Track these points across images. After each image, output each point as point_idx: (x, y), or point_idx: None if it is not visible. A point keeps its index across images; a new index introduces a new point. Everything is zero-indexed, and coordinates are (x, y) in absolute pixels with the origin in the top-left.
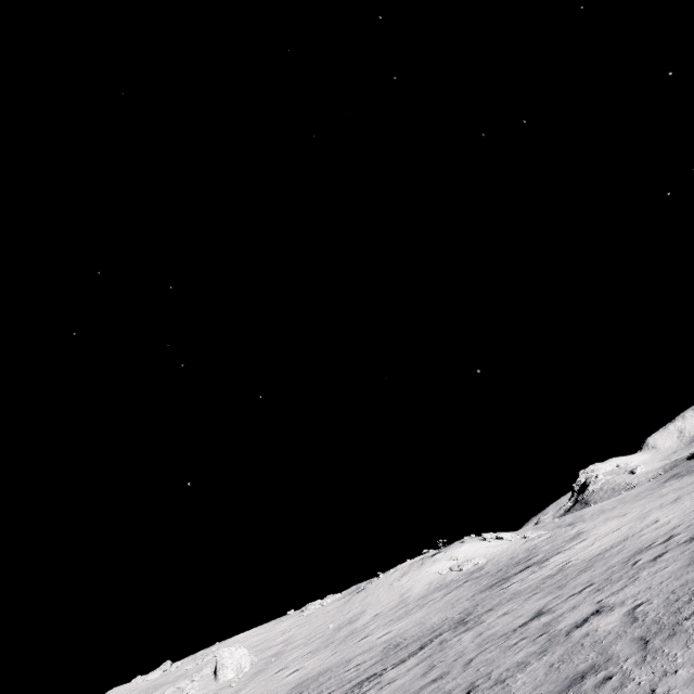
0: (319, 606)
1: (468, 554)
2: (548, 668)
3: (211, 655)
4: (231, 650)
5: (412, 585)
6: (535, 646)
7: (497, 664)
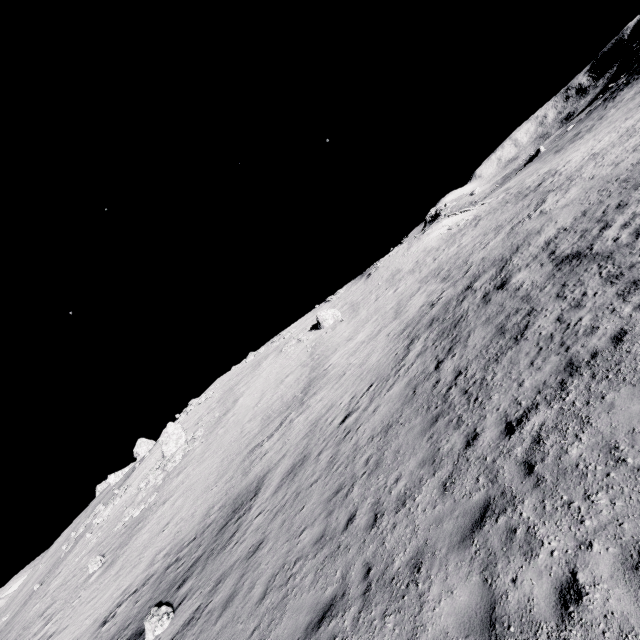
0: (339, 295)
1: (454, 221)
2: None
3: (289, 334)
4: (324, 312)
5: (425, 246)
6: None
7: None
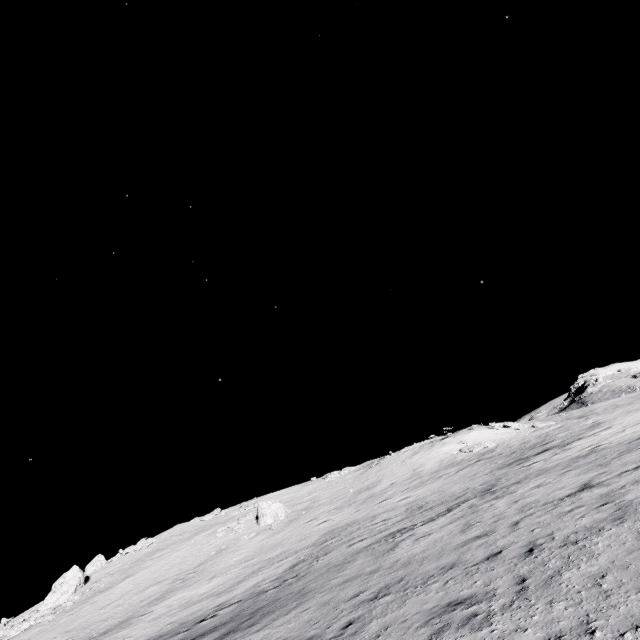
0: (338, 475)
1: (477, 439)
2: (637, 534)
3: (252, 506)
4: (268, 503)
5: (424, 462)
6: (601, 514)
7: (555, 527)
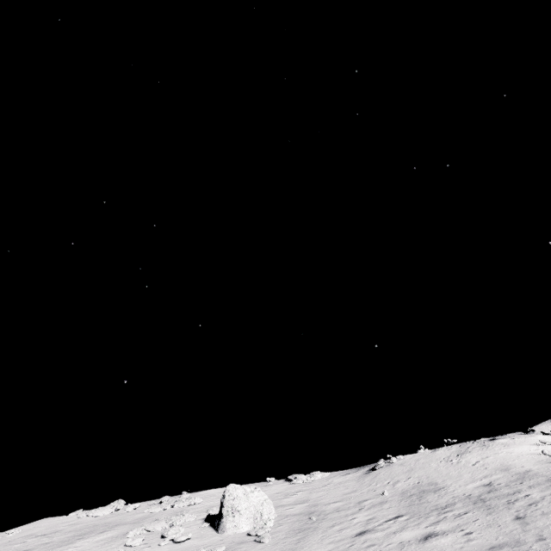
0: (312, 478)
1: None
2: None
3: (186, 502)
4: (245, 489)
5: (503, 462)
6: None
7: None
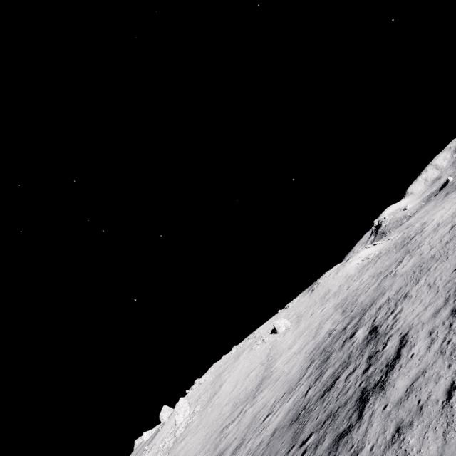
0: (294, 303)
1: (367, 253)
2: None
3: (258, 333)
4: (278, 321)
5: (347, 272)
6: None
7: None
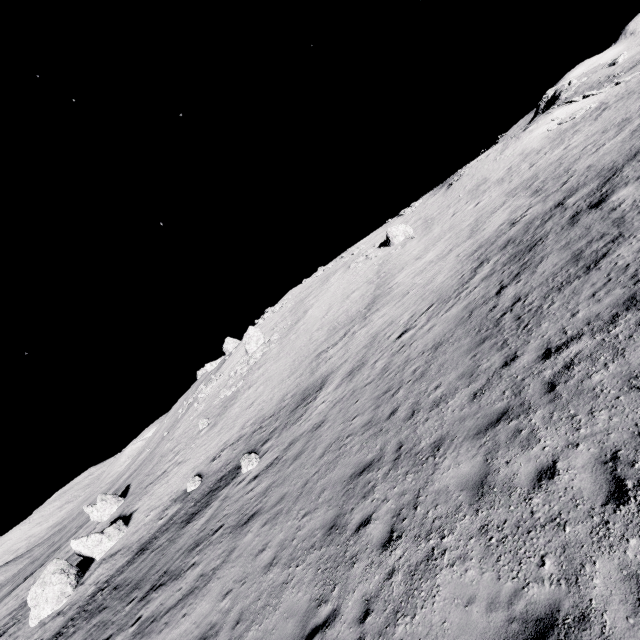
0: (414, 208)
1: (570, 111)
2: None
3: (358, 250)
4: (395, 228)
5: (523, 148)
6: None
7: None
